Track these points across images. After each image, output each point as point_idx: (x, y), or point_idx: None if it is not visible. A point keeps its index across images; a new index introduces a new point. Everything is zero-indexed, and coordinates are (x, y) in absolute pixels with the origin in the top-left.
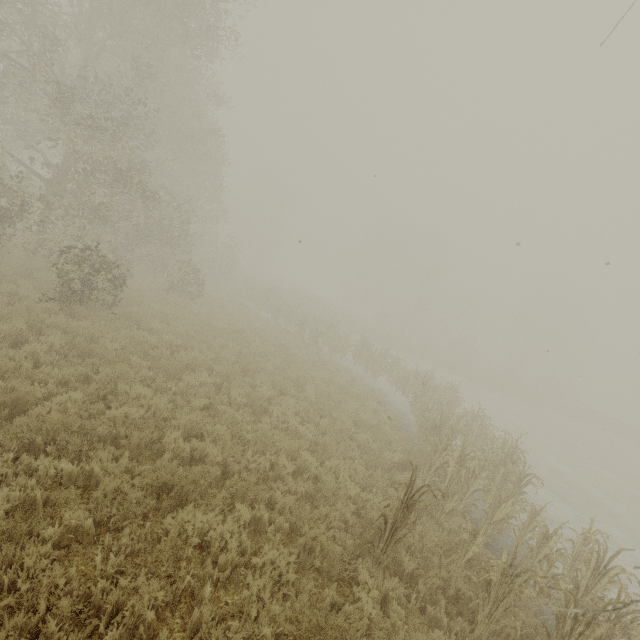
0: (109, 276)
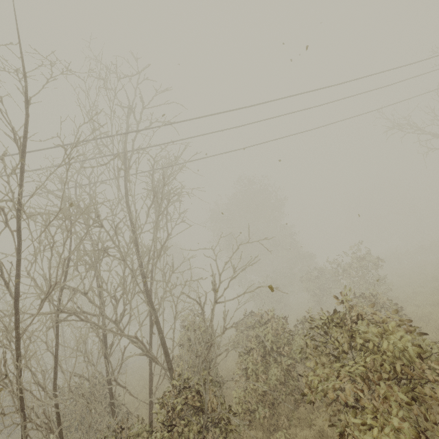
0: None
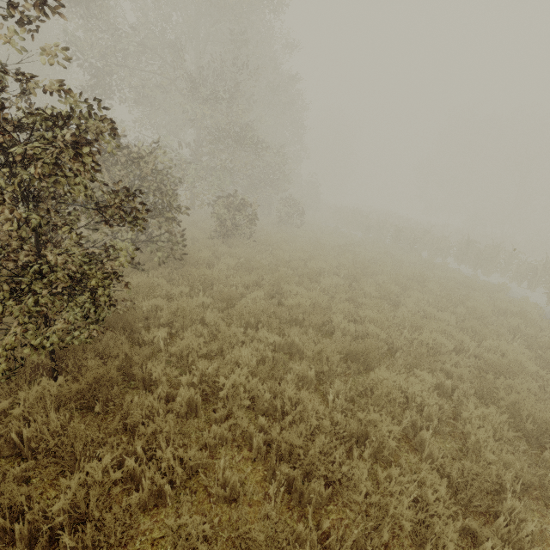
0: (246, 213)
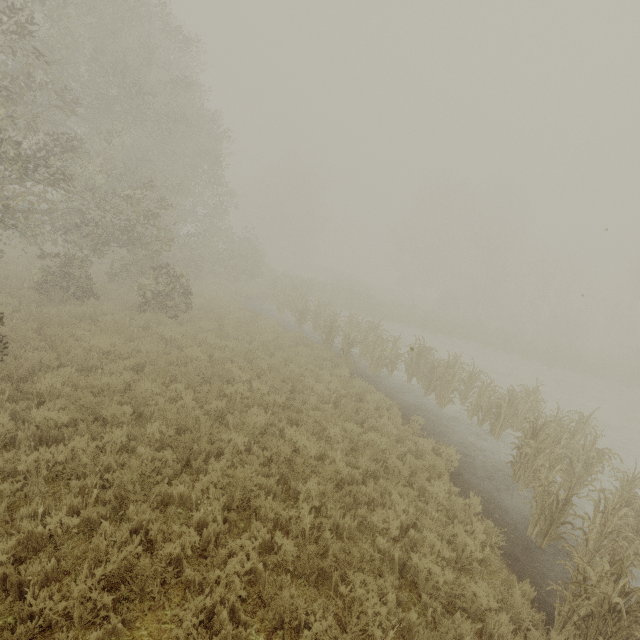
0: None
